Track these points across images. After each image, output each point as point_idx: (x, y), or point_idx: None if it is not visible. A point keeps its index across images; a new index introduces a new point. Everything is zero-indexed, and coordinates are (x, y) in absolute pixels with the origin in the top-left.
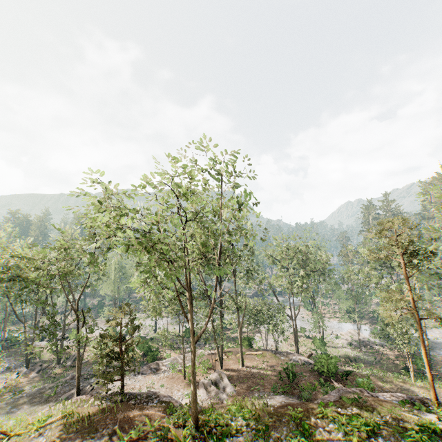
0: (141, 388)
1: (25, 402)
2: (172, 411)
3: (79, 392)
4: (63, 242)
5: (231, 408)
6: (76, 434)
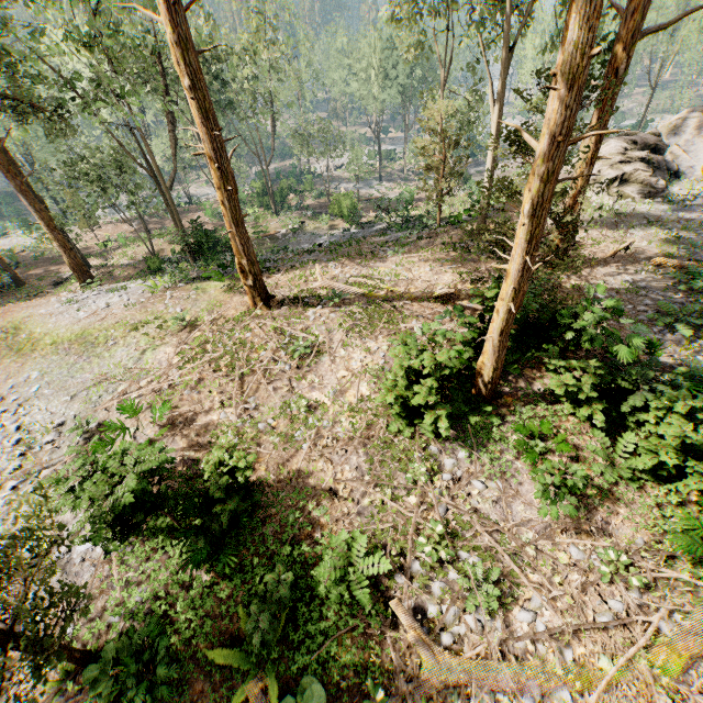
0: None
1: None
2: None
3: None
4: None
5: None
6: None
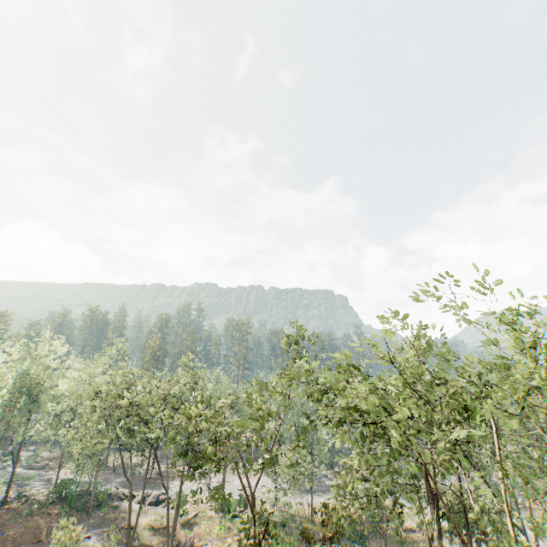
0: None
1: None
2: None
3: None
4: (261, 406)
5: None
6: None
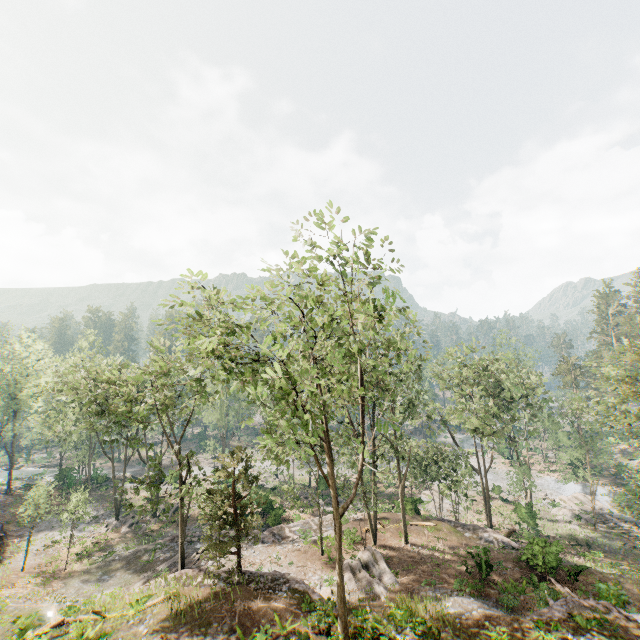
0: (262, 563)
1: (118, 569)
2: (309, 607)
3: (183, 564)
4: (160, 364)
5: (394, 612)
6: (184, 627)
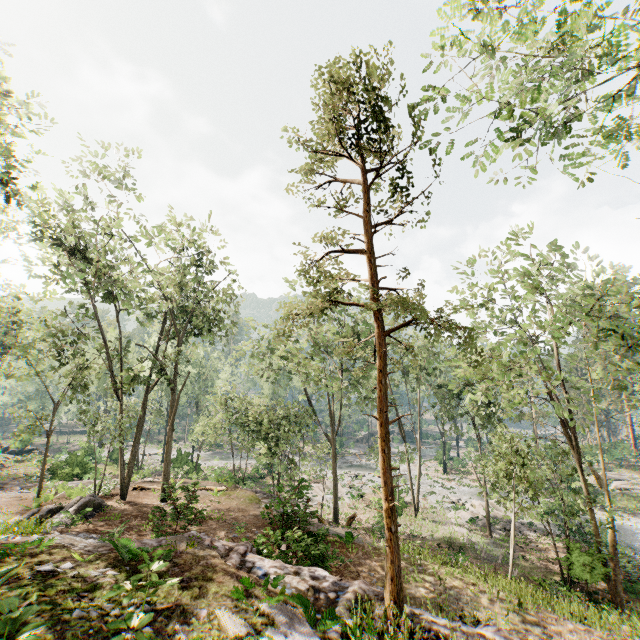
0: None
1: None
2: None
3: None
4: None
5: None
6: None
